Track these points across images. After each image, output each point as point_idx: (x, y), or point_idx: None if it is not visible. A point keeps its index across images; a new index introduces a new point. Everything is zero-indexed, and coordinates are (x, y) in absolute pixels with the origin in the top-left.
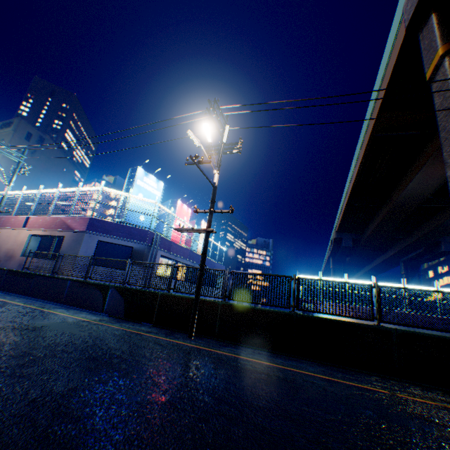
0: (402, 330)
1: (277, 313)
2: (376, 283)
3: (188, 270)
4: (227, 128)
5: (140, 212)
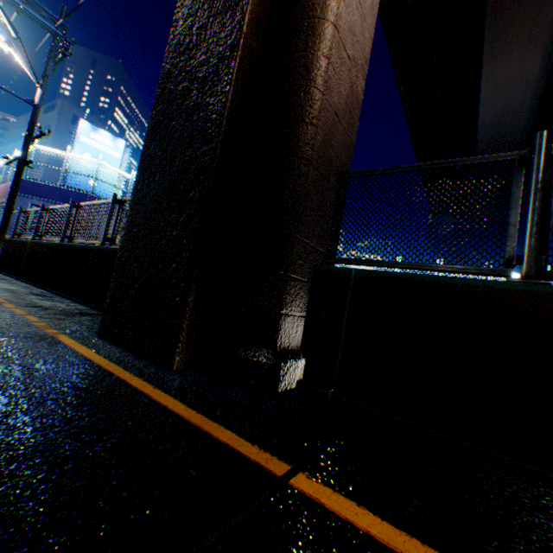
0: (112, 249)
1: (52, 246)
2: (114, 194)
3: None
4: (2, 12)
5: (80, 174)
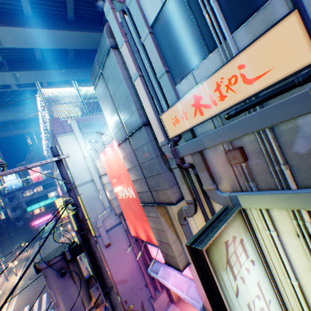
0: None
1: None
2: None
3: (45, 186)
4: None
5: (9, 188)
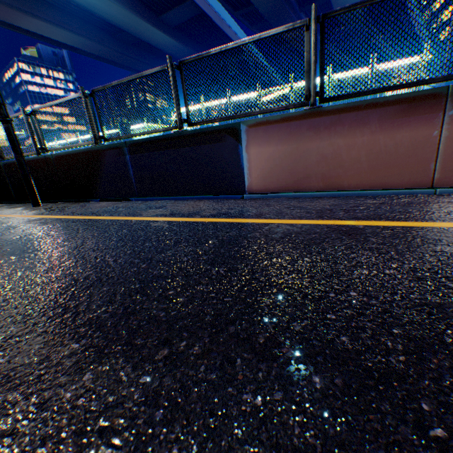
0: None
1: None
2: None
3: None
4: None
5: None
